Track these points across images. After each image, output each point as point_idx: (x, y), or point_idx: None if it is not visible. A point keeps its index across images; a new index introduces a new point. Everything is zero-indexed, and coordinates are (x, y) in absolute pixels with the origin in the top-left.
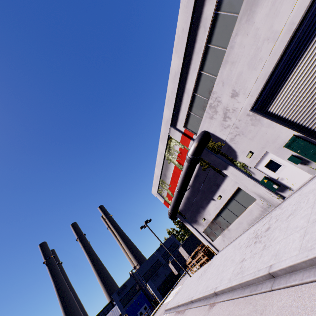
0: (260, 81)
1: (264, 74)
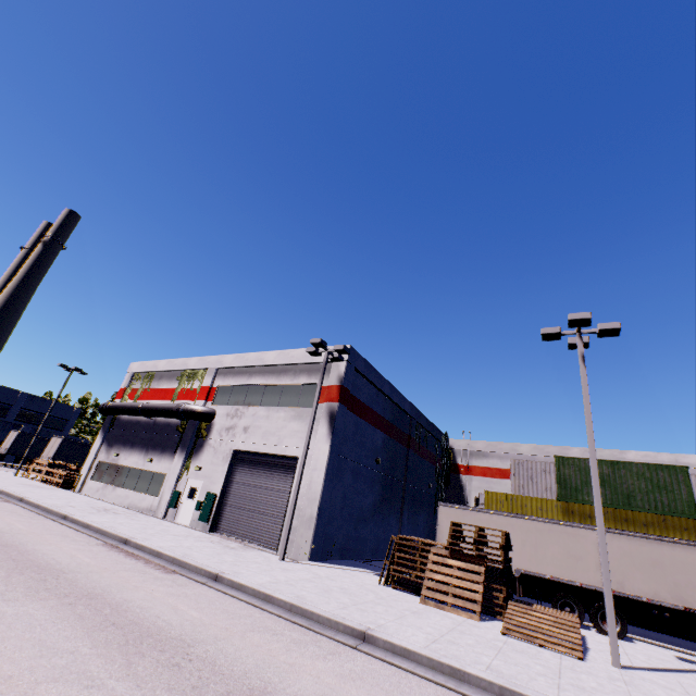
0: (255, 447)
1: (259, 448)
